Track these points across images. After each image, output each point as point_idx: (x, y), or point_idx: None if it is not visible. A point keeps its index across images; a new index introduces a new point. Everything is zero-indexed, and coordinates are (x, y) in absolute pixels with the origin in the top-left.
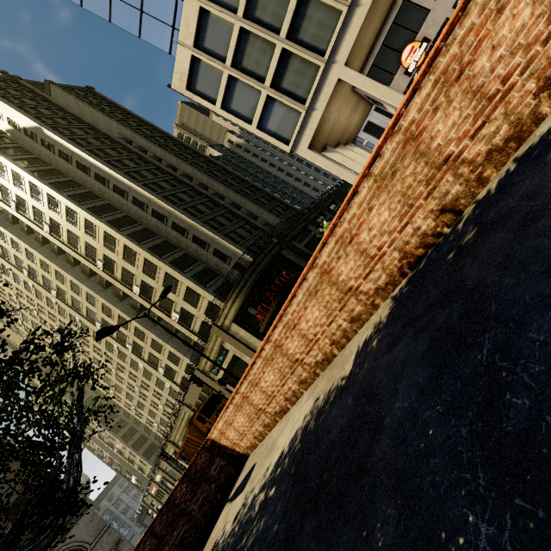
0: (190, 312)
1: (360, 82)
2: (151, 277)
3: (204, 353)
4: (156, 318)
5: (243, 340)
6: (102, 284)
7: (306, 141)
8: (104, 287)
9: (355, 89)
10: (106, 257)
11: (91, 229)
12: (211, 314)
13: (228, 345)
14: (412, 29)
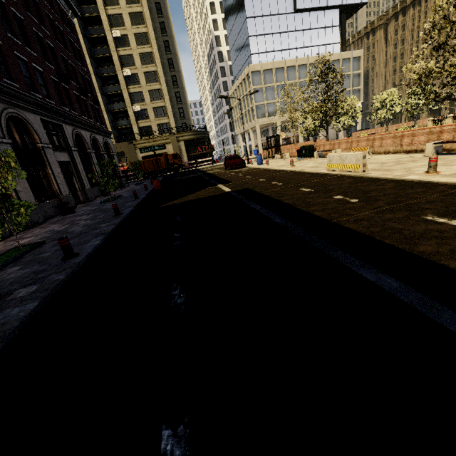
0: (149, 115)
1: (279, 128)
2: (146, 79)
3: (149, 138)
4: (110, 93)
5: (180, 151)
6: (87, 33)
7: (260, 123)
8: (87, 36)
9: (269, 126)
10: (125, 37)
11: (137, 18)
12: (160, 128)
13: (169, 147)
14: (286, 131)
